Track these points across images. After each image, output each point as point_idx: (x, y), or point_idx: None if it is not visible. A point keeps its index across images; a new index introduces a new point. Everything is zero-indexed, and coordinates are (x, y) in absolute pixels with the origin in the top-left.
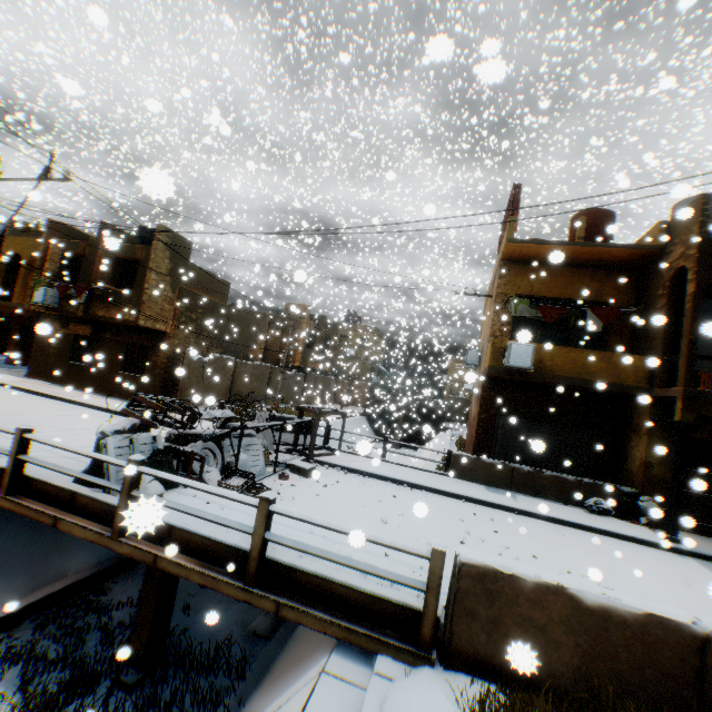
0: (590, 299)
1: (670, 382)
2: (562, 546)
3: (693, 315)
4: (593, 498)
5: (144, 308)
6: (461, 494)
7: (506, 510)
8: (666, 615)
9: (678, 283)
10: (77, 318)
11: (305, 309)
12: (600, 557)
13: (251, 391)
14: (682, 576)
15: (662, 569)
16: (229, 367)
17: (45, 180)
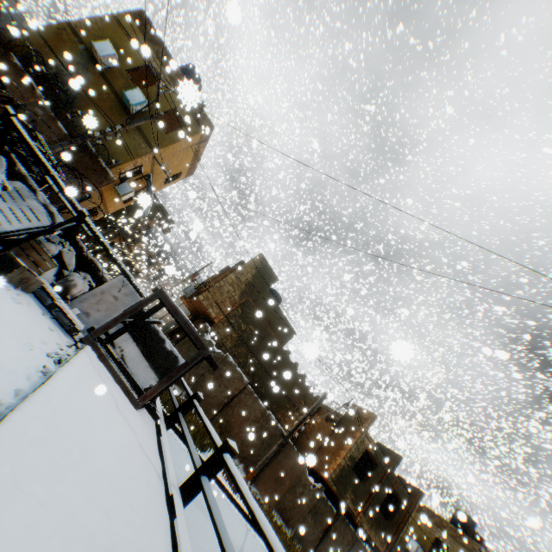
0: None
1: None
2: None
3: None
4: None
5: (210, 289)
6: None
7: None
8: None
9: None
10: (195, 317)
11: (368, 416)
12: None
13: (246, 440)
14: None
15: None
16: (236, 384)
17: (156, 97)
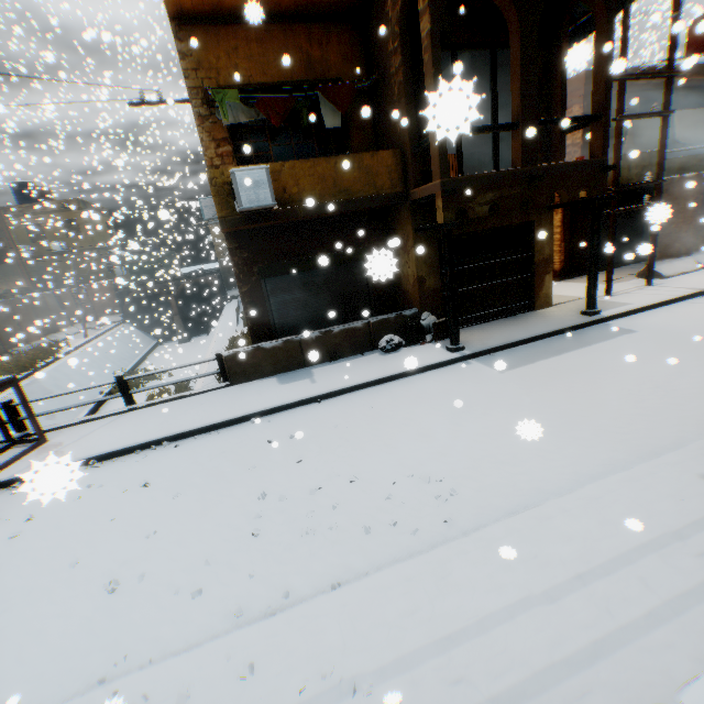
0: (318, 79)
1: (424, 176)
2: (376, 430)
3: (437, 71)
4: (385, 338)
5: None
6: (247, 414)
7: (307, 403)
8: (503, 483)
9: (409, 29)
10: None
11: None
12: (414, 421)
13: None
14: (482, 394)
15: (465, 395)
16: None
17: None
